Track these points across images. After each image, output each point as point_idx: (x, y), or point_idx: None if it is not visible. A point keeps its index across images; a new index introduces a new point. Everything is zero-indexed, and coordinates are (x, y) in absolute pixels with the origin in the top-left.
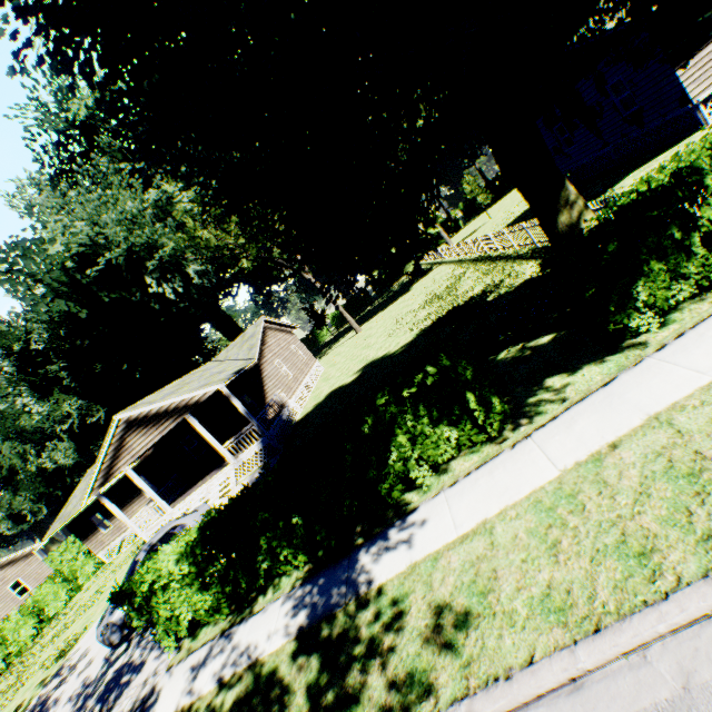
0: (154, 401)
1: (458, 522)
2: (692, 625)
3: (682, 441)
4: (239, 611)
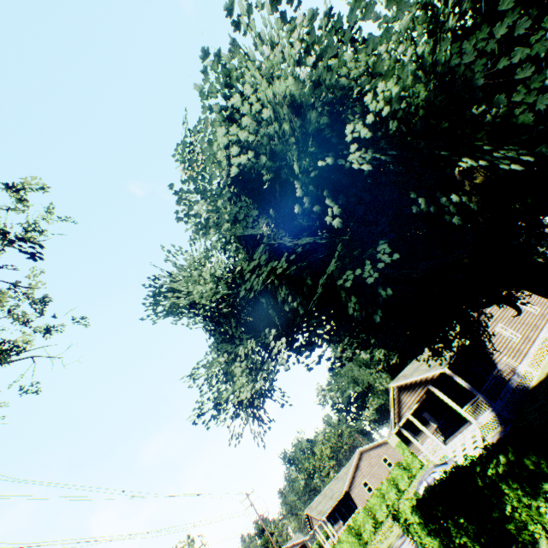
0: (406, 375)
1: None
2: None
3: None
4: None
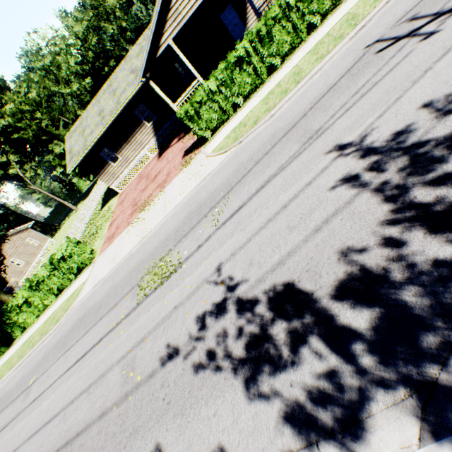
0: None
1: None
2: None
3: None
4: None
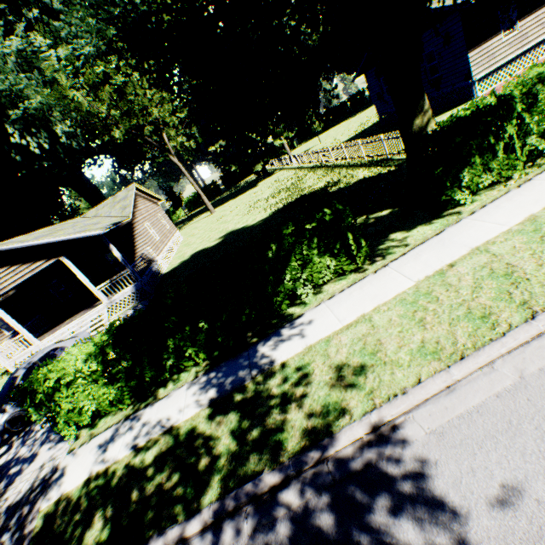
0: (25, 240)
1: (342, 318)
2: (519, 348)
3: (497, 259)
4: (140, 401)
